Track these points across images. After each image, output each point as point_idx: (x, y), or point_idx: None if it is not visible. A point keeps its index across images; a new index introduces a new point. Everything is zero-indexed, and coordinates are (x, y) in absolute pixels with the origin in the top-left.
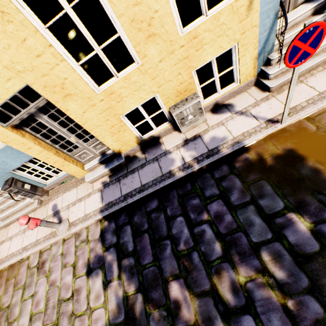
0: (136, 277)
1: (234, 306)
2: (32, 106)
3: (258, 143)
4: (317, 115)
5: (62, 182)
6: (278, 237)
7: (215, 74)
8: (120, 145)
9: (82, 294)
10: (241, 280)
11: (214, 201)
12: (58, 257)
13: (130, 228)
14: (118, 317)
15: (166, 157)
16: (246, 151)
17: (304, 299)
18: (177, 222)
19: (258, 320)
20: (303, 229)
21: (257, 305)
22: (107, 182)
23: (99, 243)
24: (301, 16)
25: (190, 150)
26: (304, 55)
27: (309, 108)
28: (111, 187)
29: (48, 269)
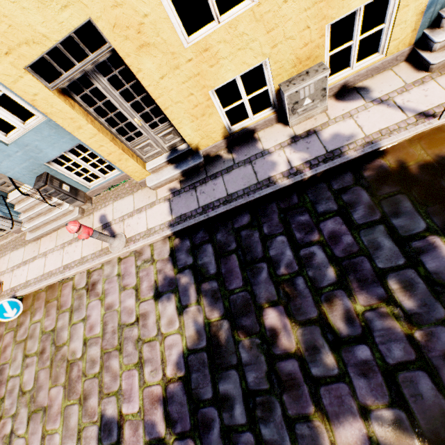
0: (221, 303)
1: (346, 335)
2: (91, 59)
3: (400, 146)
4: None
5: (111, 186)
6: (412, 263)
7: (356, 35)
8: (200, 138)
9: (150, 319)
10: (359, 309)
11: (329, 218)
12: (114, 279)
13: (211, 247)
14: (199, 343)
15: (263, 158)
16: (381, 156)
17: (436, 330)
18: (277, 242)
19: (375, 350)
20: None
21: (376, 335)
22: (177, 189)
23: (169, 264)
24: None
25: (299, 151)
26: None
27: None
28: (183, 195)
29: (101, 291)
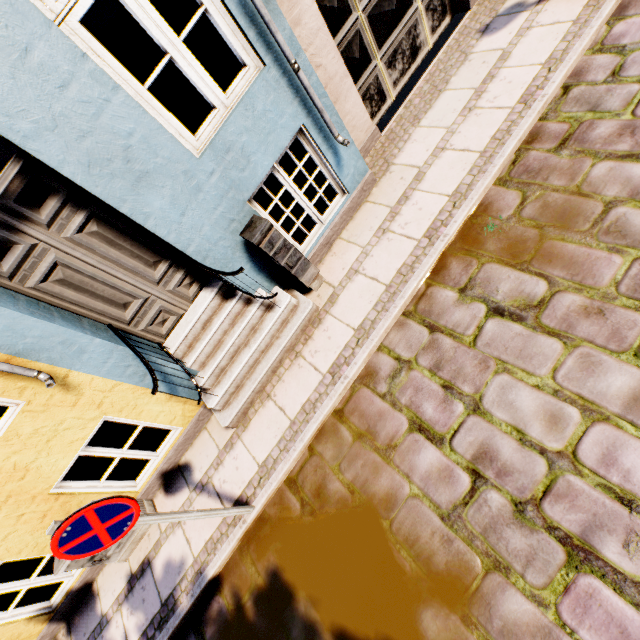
0: None
1: None
2: None
3: (233, 562)
4: (299, 471)
5: None
6: None
7: (114, 455)
8: None
9: None
10: None
11: None
12: None
13: None
14: None
15: (102, 637)
16: (219, 588)
17: None
18: None
19: None
20: None
21: None
22: None
23: None
24: (205, 312)
25: (136, 609)
26: (120, 522)
27: (282, 465)
28: None
29: None
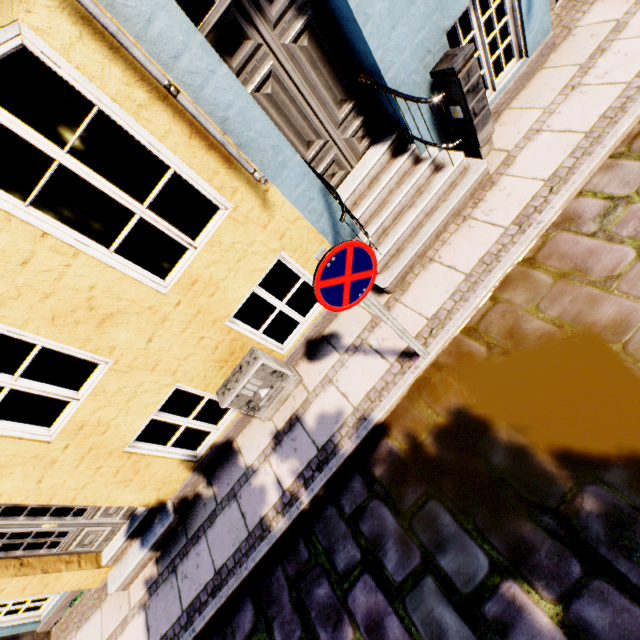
0: None
1: None
2: None
3: (401, 409)
4: (479, 319)
5: (73, 599)
6: None
7: (276, 304)
8: (156, 491)
9: None
10: None
11: (356, 582)
12: None
13: None
14: None
15: (249, 484)
16: (386, 432)
17: None
18: None
19: None
20: (545, 625)
21: None
22: (154, 577)
23: None
24: (374, 167)
25: (287, 457)
26: (359, 283)
27: (460, 312)
28: (161, 590)
29: None
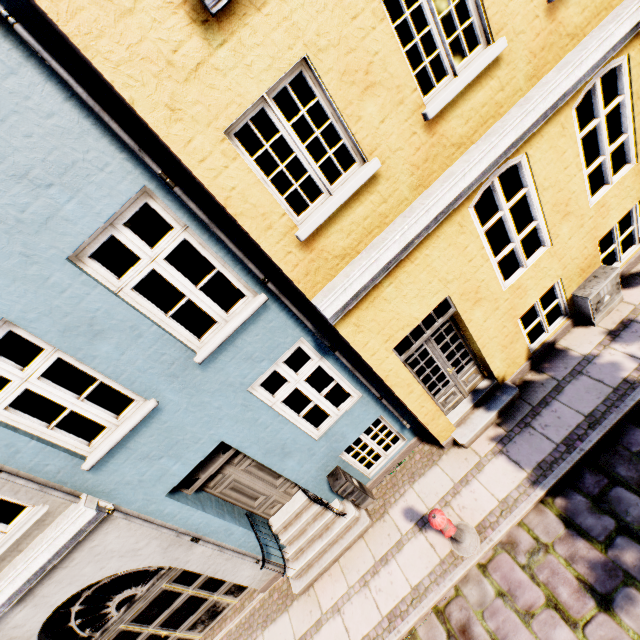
0: None
1: None
2: (438, 324)
3: None
4: None
5: (394, 465)
6: None
7: (616, 240)
8: (506, 367)
9: None
10: None
11: None
12: (497, 604)
13: (625, 491)
14: None
15: (594, 363)
16: None
17: None
18: None
19: None
20: None
21: None
22: (502, 434)
23: (578, 541)
24: None
25: (633, 342)
26: None
27: None
28: (518, 439)
29: (487, 637)
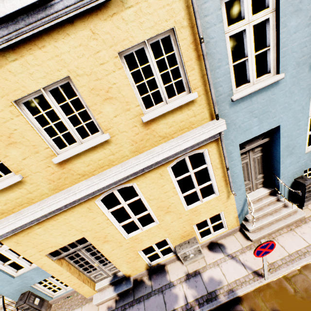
0: None
1: None
2: (79, 247)
3: (249, 295)
4: (291, 276)
5: (68, 295)
6: None
7: (209, 225)
8: (132, 270)
9: None
10: None
11: None
12: None
13: None
14: None
15: (170, 290)
16: (240, 302)
17: None
18: None
19: None
20: None
21: None
22: (113, 307)
23: None
24: (262, 195)
25: (191, 287)
26: (266, 251)
27: (284, 269)
28: None
29: None
